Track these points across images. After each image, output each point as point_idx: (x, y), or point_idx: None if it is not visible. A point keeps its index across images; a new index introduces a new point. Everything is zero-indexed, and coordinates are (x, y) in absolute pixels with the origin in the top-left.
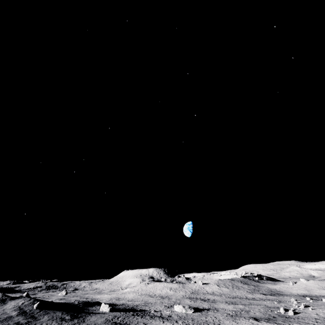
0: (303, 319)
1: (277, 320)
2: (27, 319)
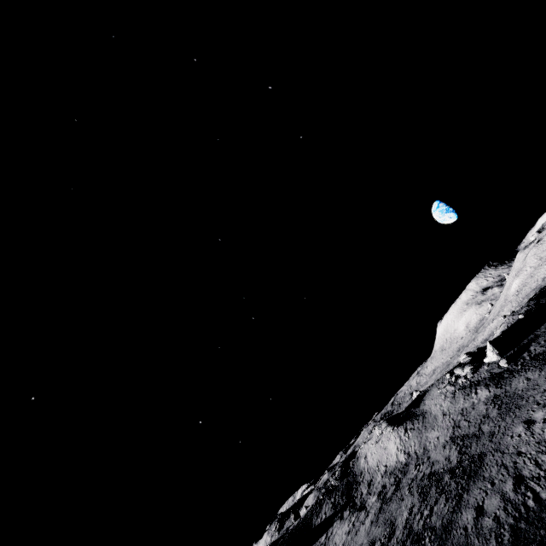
0: None
1: None
2: (545, 363)
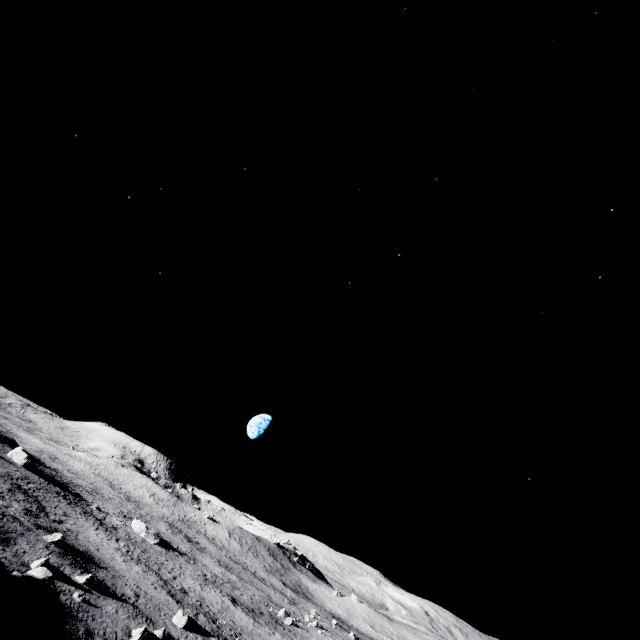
0: (295, 635)
1: (261, 617)
2: None
